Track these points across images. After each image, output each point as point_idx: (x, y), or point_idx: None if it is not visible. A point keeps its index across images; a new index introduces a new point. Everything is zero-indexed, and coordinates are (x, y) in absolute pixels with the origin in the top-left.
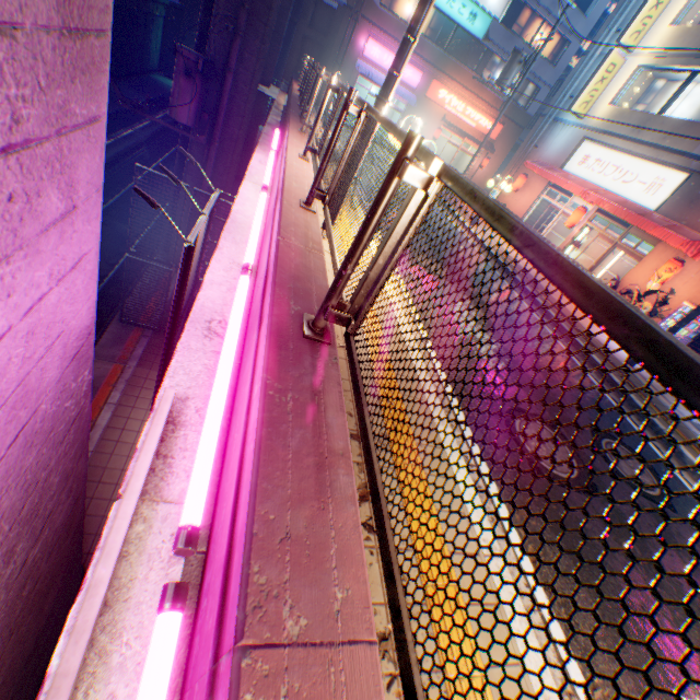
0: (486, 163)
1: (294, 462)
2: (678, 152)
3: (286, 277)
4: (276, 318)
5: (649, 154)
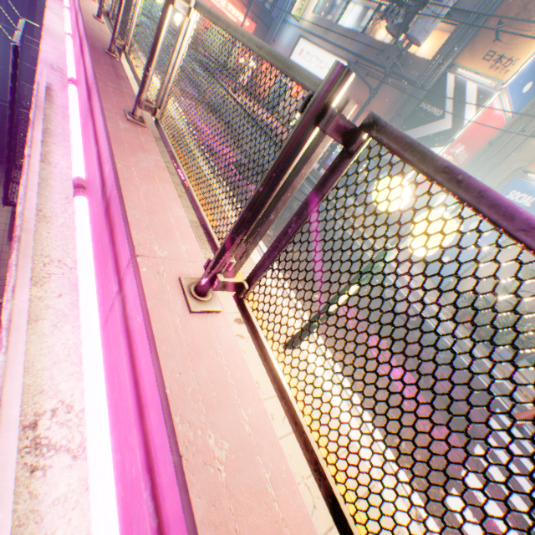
0: (248, 55)
1: (107, 71)
2: (344, 49)
3: (92, 36)
4: (91, 44)
5: (331, 50)
